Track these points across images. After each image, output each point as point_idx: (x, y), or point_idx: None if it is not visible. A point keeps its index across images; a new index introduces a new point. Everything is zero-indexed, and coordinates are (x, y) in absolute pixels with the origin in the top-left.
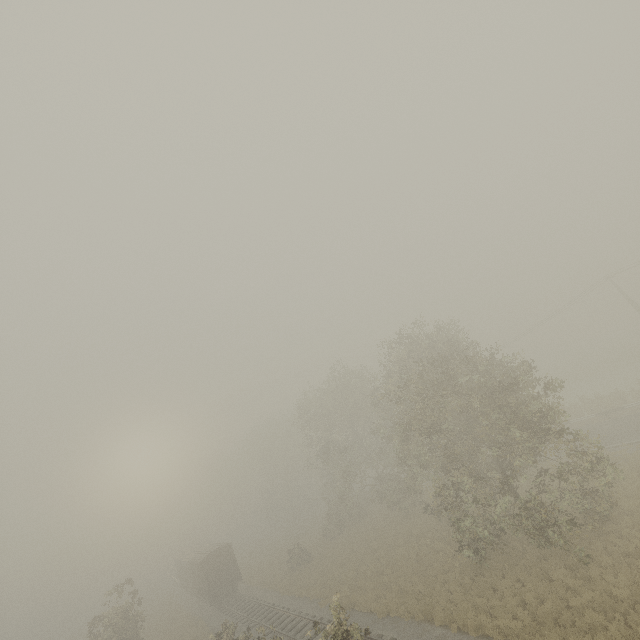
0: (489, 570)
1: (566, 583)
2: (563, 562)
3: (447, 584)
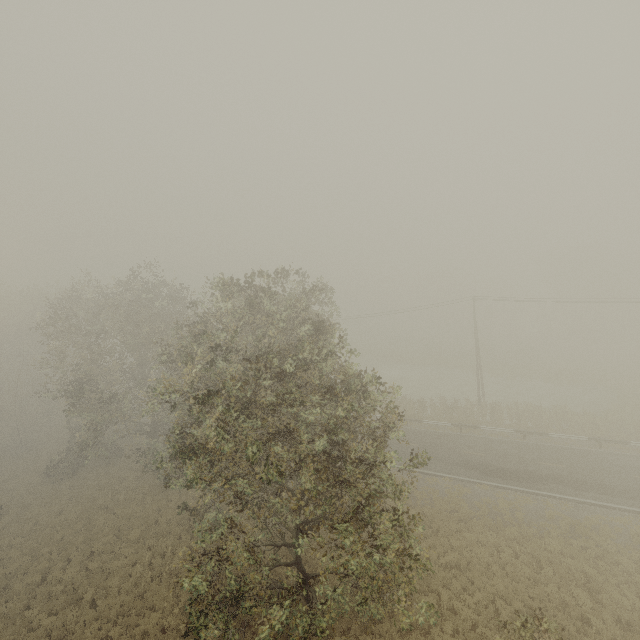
0: None
1: None
2: None
3: None
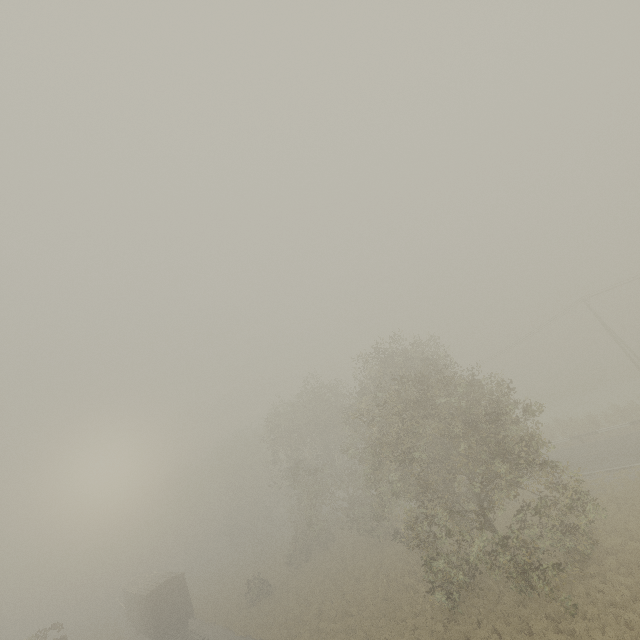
0: (463, 616)
1: (548, 638)
2: (544, 610)
3: (417, 631)
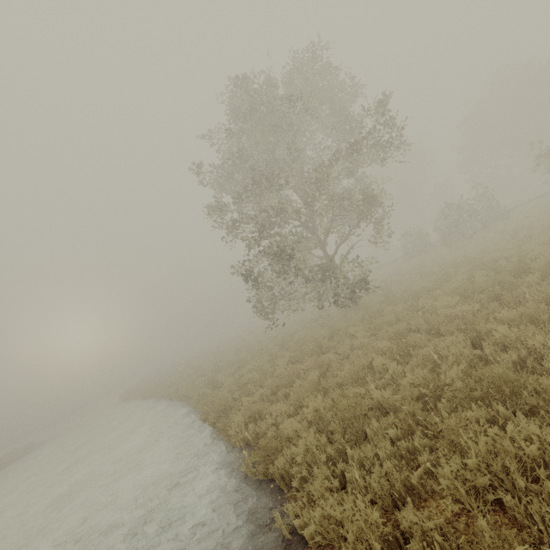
0: None
1: None
2: None
3: None
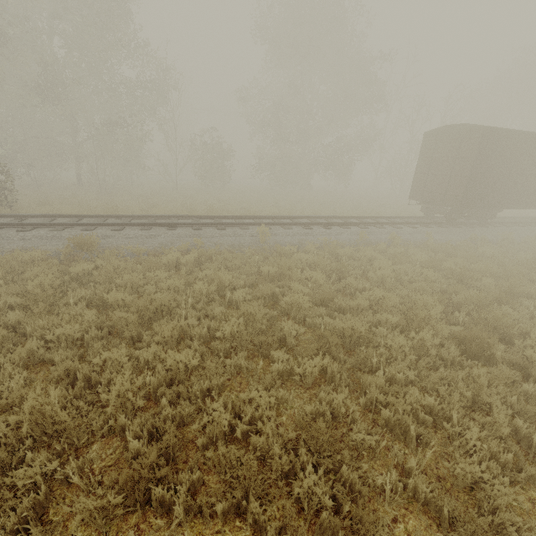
0: None
1: None
2: None
3: None
